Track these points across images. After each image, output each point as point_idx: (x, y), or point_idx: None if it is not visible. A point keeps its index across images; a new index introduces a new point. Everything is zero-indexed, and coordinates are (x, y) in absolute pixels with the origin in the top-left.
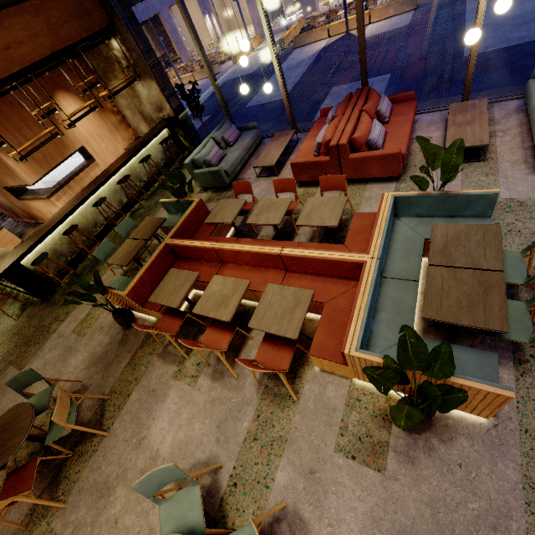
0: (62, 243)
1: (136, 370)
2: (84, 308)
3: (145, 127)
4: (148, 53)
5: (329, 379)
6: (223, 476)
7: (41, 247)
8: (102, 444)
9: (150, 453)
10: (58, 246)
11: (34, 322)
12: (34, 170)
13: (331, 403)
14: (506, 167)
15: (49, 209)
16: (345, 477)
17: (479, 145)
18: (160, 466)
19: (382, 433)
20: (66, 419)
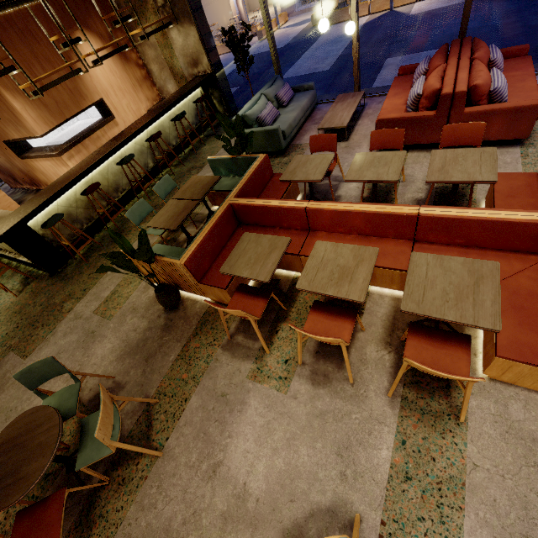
0: (77, 206)
1: (192, 366)
2: (108, 284)
3: (172, 86)
4: None
5: (508, 392)
6: (366, 535)
7: (52, 208)
8: (153, 468)
9: (232, 488)
10: (73, 209)
11: (41, 299)
12: (44, 119)
13: (524, 429)
14: None
15: (57, 171)
16: None
17: None
18: (252, 509)
19: None
20: (110, 433)
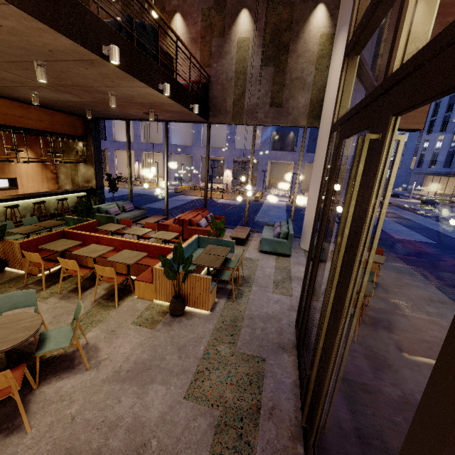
0: None
1: None
2: None
3: (69, 187)
4: (98, 155)
5: (141, 300)
6: None
7: None
8: None
9: None
10: None
11: None
12: None
13: (137, 308)
14: (251, 249)
15: None
16: (132, 332)
17: (242, 238)
18: None
19: (160, 317)
20: None
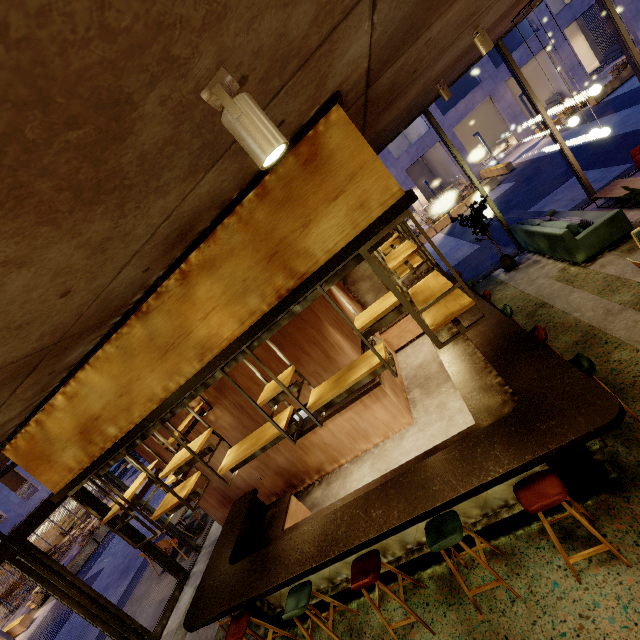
0: None
1: None
2: None
3: None
4: None
5: None
6: None
7: None
8: None
9: None
10: None
11: None
12: (354, 349)
13: None
14: None
15: (358, 421)
16: None
17: None
18: None
19: None
20: None
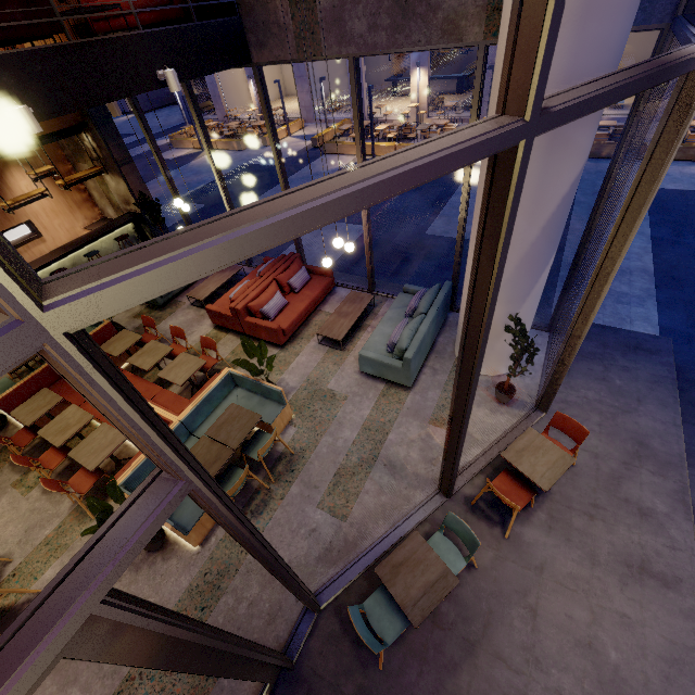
0: None
1: None
2: None
3: (112, 211)
4: (121, 153)
5: None
6: (9, 568)
7: None
8: None
9: None
10: None
11: None
12: None
13: None
14: (349, 361)
15: None
16: None
17: (335, 338)
18: None
19: None
20: None
